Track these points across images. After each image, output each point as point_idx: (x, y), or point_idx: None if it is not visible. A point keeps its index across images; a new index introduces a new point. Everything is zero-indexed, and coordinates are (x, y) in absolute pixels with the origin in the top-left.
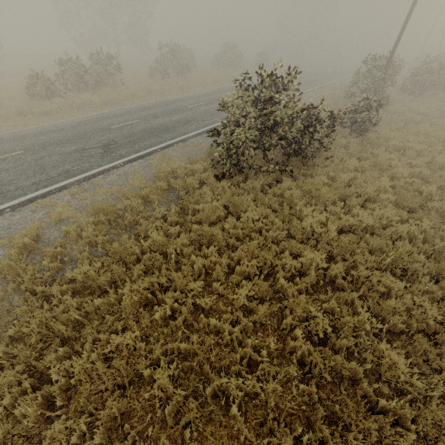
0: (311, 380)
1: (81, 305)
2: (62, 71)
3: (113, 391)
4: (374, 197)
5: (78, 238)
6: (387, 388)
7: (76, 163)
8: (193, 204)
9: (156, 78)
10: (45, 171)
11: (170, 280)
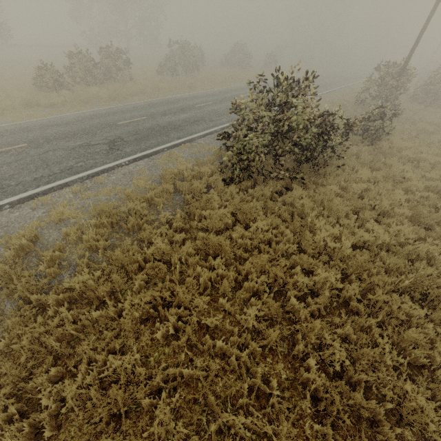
0: (325, 418)
1: (78, 317)
2: (71, 64)
3: (108, 421)
4: (388, 210)
5: (79, 241)
6: (410, 433)
7: (80, 159)
8: (200, 210)
9: (164, 74)
10: (48, 166)
11: (173, 292)
